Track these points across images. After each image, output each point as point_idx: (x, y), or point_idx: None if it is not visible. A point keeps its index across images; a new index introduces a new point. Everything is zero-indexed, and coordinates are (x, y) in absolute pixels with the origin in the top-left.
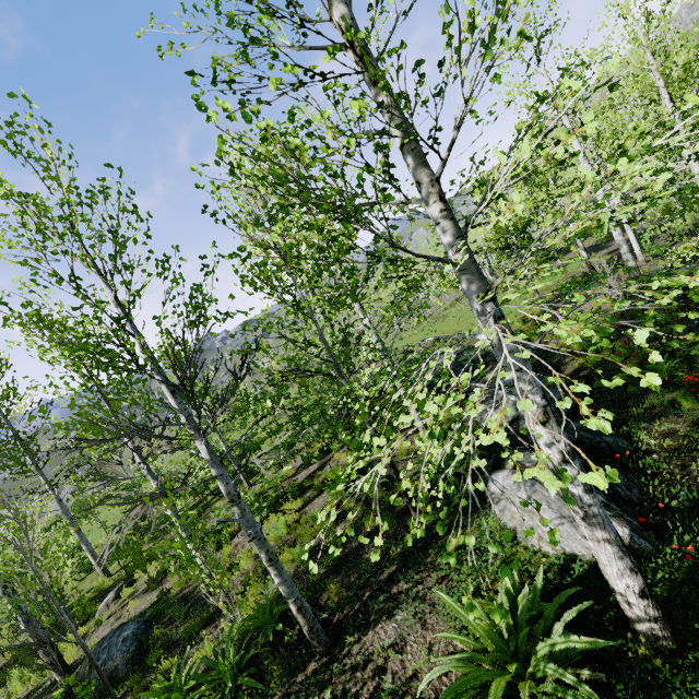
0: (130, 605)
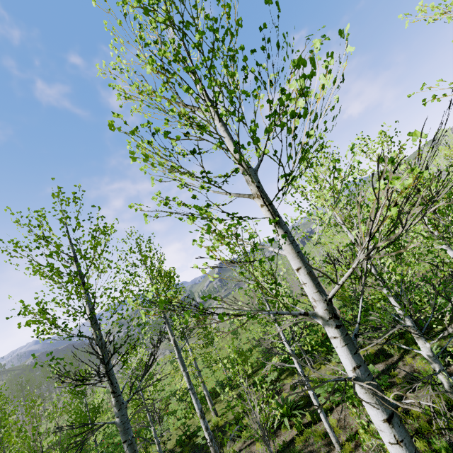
0: (257, 446)
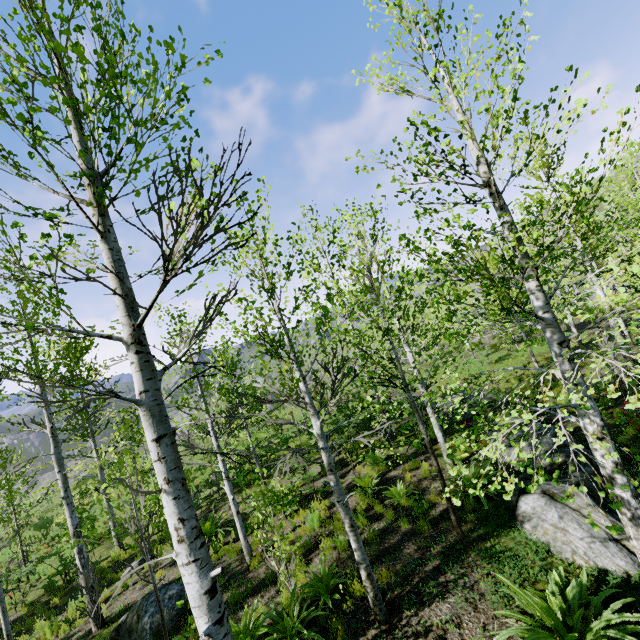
0: (158, 574)
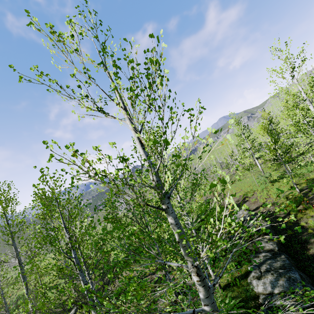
0: None
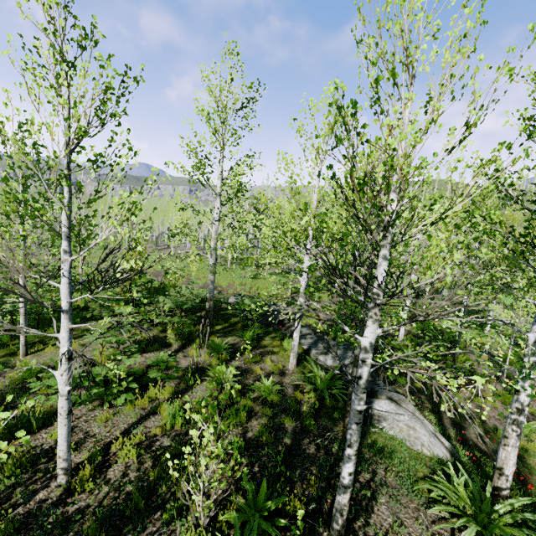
0: None
